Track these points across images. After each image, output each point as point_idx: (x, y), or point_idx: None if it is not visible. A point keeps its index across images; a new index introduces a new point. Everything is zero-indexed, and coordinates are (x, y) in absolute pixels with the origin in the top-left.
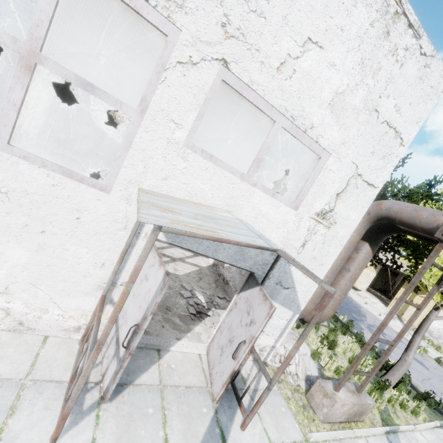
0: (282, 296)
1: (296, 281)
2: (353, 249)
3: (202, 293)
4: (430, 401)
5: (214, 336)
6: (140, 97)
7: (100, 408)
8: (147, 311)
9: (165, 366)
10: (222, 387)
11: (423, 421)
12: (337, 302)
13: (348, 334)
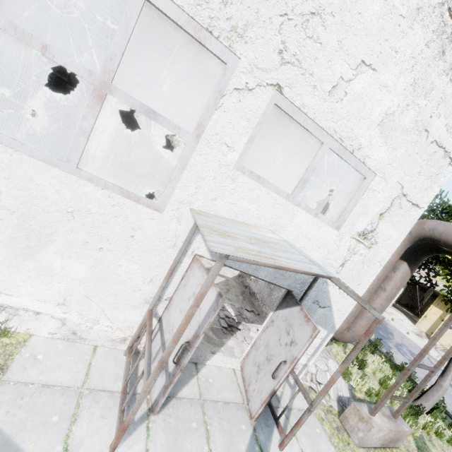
0: (318, 315)
1: (333, 300)
2: (391, 268)
3: (231, 306)
4: None
5: (249, 352)
6: (197, 123)
7: (149, 419)
8: (199, 329)
9: (203, 380)
10: (261, 406)
11: None
12: (371, 321)
13: (377, 353)
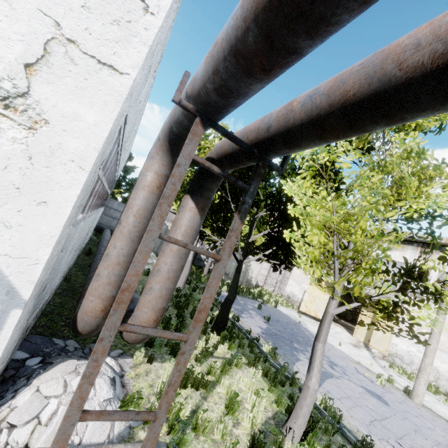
0: None
1: None
2: (153, 199)
3: None
4: None
5: None
6: None
7: None
8: None
9: None
10: None
11: None
12: (156, 294)
13: (258, 366)
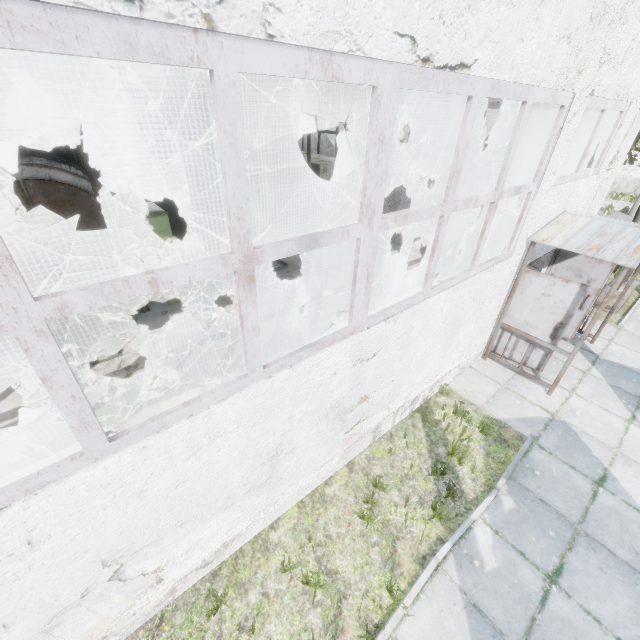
0: None
1: None
2: None
3: None
4: None
5: None
6: (539, 172)
7: (539, 375)
8: (570, 312)
9: None
10: (576, 330)
11: None
12: None
13: None
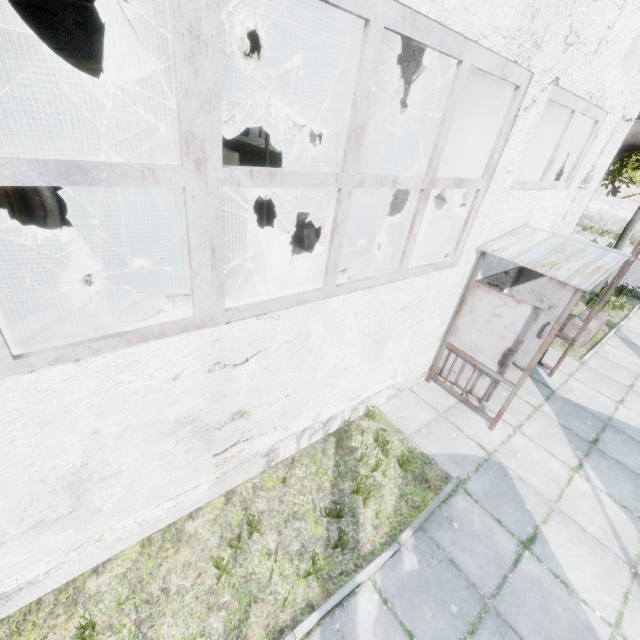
0: None
1: None
2: None
3: None
4: (626, 292)
5: None
6: (489, 166)
7: (485, 406)
8: (520, 337)
9: None
10: None
11: (627, 311)
12: None
13: None
